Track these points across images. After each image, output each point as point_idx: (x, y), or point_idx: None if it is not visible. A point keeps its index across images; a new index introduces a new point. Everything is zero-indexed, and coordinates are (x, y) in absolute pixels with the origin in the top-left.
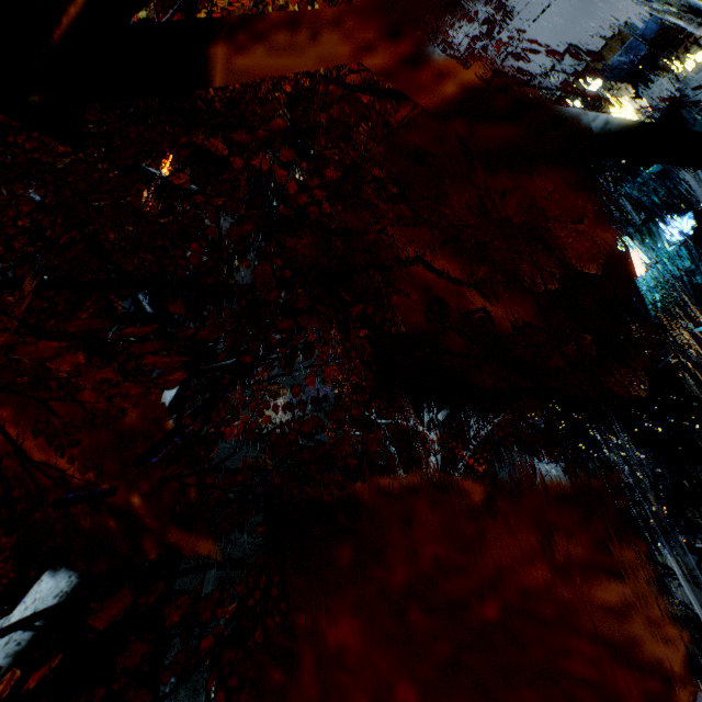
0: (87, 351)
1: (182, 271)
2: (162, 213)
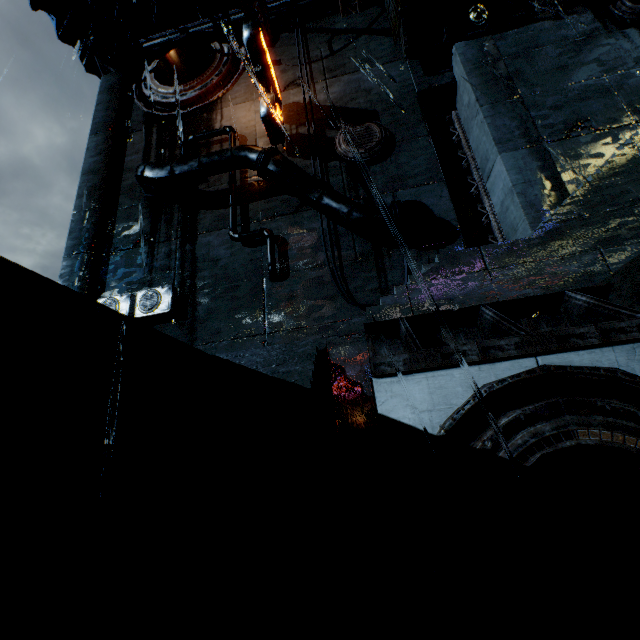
0: (311, 287)
1: (344, 157)
2: (288, 119)
